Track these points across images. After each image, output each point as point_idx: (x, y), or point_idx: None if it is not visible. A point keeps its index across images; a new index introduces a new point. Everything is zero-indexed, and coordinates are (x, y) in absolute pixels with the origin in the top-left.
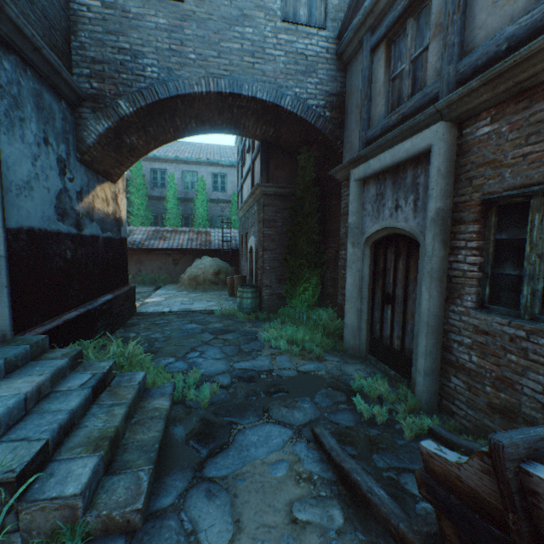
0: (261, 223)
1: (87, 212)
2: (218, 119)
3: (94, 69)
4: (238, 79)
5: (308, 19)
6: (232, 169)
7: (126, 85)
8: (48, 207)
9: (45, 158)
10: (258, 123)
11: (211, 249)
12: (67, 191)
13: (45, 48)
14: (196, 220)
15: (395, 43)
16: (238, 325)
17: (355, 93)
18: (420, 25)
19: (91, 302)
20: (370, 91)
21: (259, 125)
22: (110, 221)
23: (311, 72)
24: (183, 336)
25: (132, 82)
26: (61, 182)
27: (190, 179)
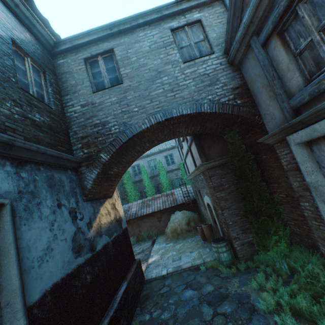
0: (211, 189)
1: (97, 232)
2: (161, 135)
3: (83, 142)
4: (167, 109)
5: (199, 54)
6: (174, 149)
7: (102, 143)
8: (66, 254)
9: (60, 217)
10: (188, 127)
11: (178, 204)
12: (80, 229)
13: (48, 150)
14: (163, 186)
15: (287, 29)
16: (226, 284)
17: (257, 79)
18: (315, 1)
19: (112, 302)
20: (275, 72)
21: (189, 128)
22: (113, 225)
23: (215, 82)
24: (186, 312)
25: (105, 140)
26: (74, 226)
27: (153, 164)
